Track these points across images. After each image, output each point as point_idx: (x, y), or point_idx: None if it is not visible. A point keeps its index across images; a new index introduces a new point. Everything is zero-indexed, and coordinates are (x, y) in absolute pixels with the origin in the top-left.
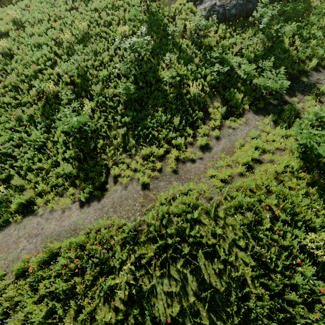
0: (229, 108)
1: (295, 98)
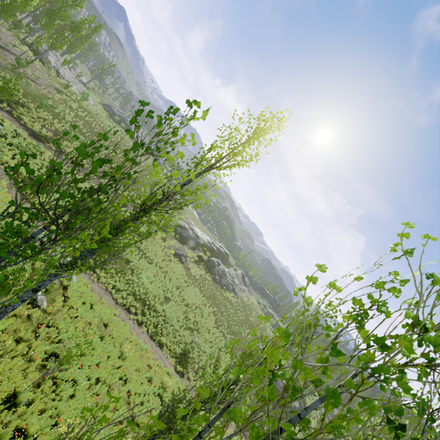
0: None
1: None
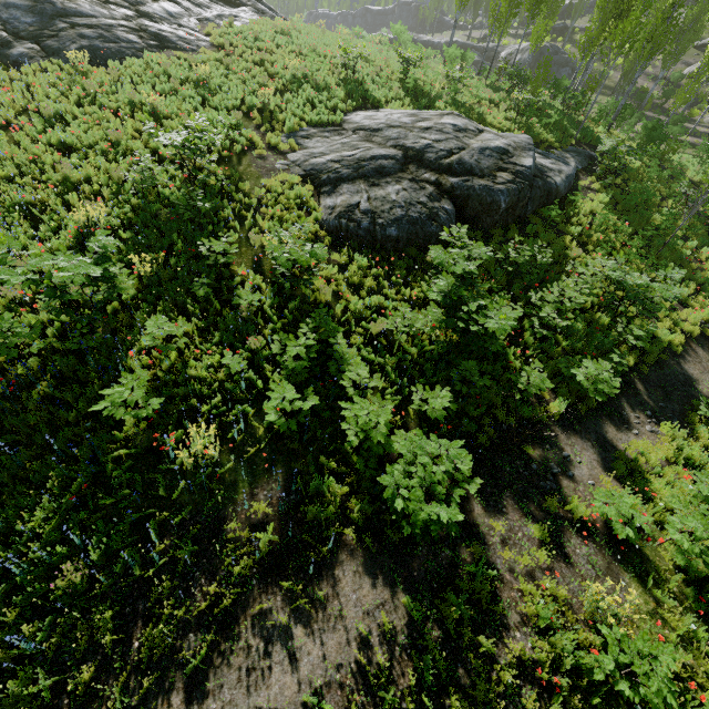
0: (298, 529)
1: (498, 523)
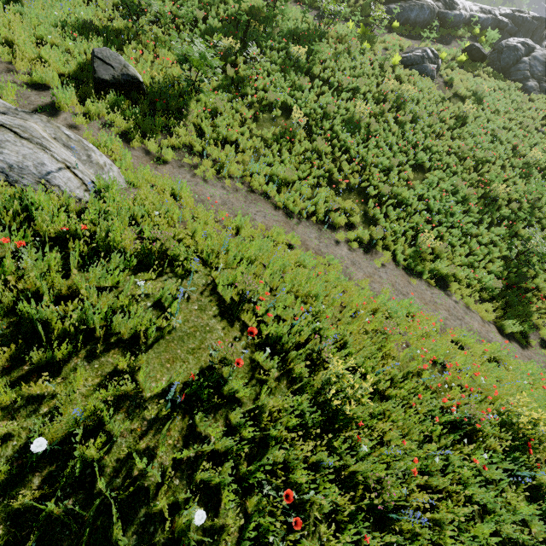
0: None
1: None
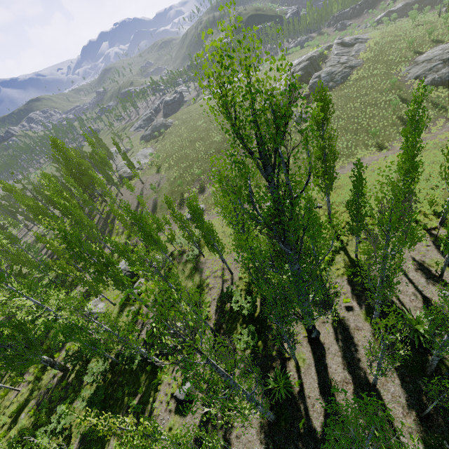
0: (447, 119)
1: None
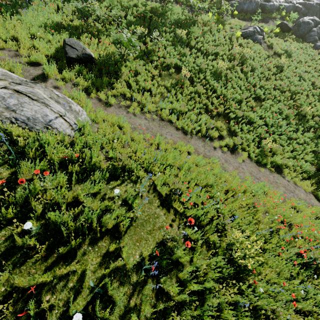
0: None
1: None
